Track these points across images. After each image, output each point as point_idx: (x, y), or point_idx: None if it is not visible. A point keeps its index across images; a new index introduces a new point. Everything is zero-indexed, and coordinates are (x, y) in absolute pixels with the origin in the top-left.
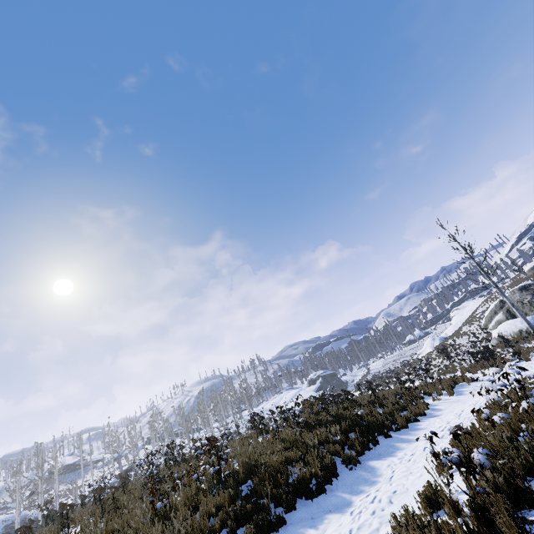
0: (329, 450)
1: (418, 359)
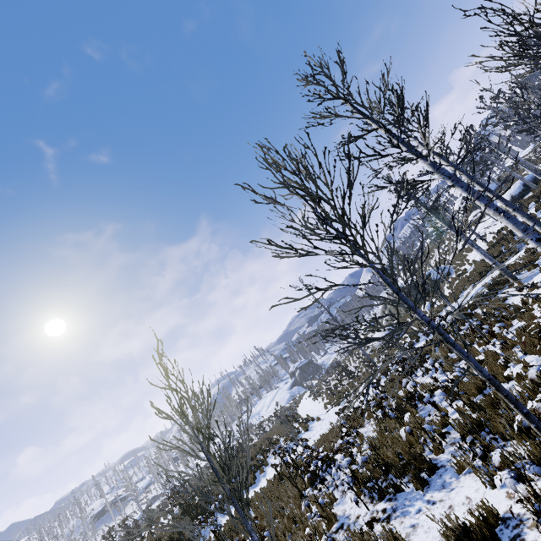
0: None
1: (336, 363)
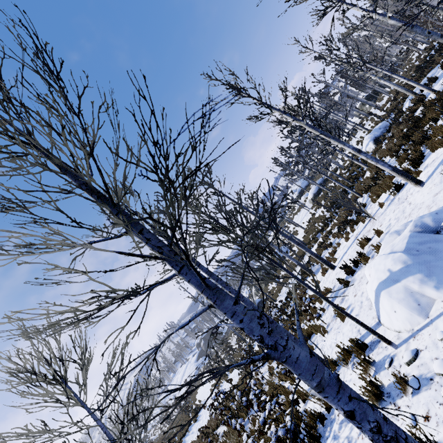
0: None
1: (224, 336)
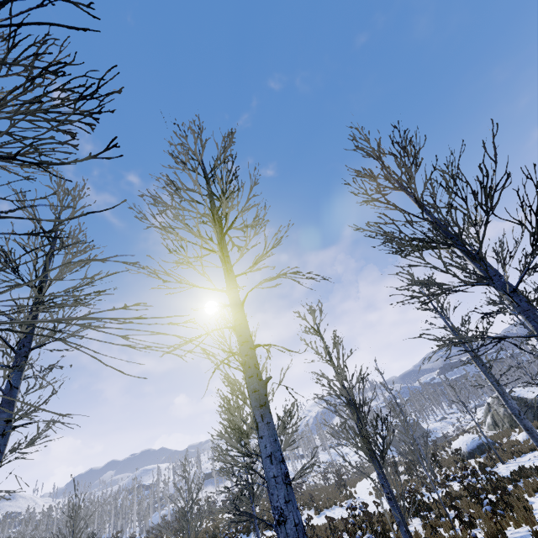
0: (218, 537)
1: None
